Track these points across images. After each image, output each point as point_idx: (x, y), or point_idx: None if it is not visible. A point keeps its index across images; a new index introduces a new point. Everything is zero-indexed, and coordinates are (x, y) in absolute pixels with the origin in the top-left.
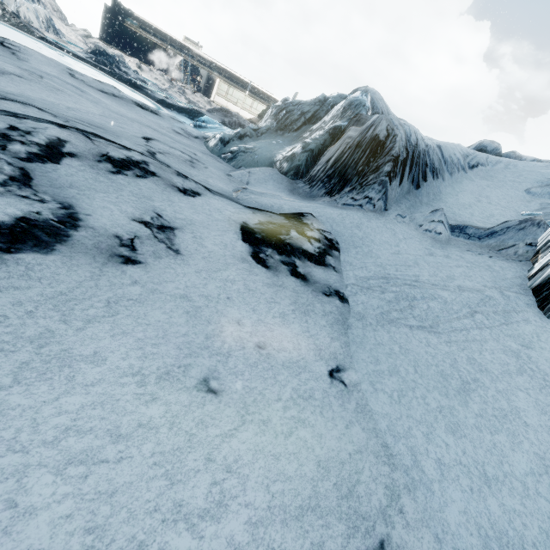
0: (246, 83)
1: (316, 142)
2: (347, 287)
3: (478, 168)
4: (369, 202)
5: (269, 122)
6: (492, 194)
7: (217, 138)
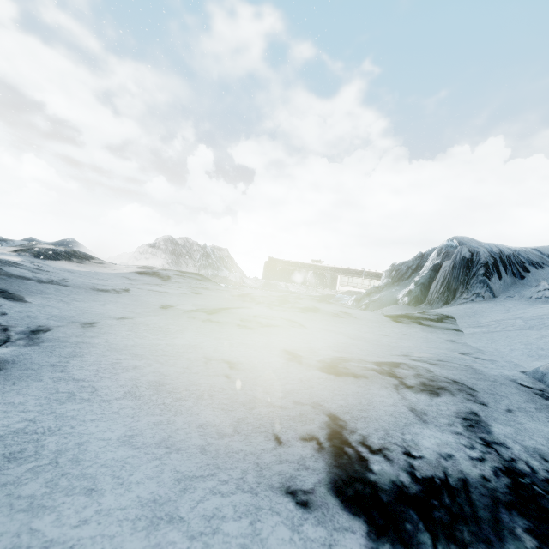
0: (360, 271)
1: (423, 277)
2: (462, 328)
3: None
4: (478, 296)
5: (385, 280)
6: None
7: (352, 300)
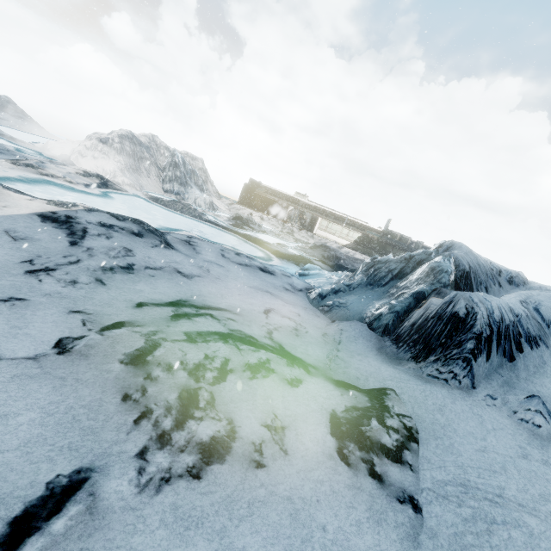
0: (343, 218)
1: (401, 304)
2: (422, 492)
3: None
4: (454, 377)
5: (360, 277)
6: None
7: (317, 293)
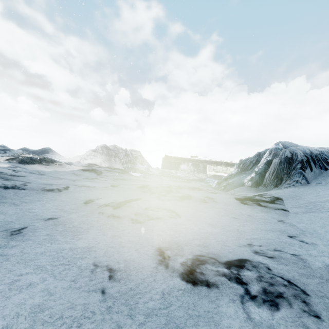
0: (221, 162)
1: (260, 169)
2: (288, 208)
3: None
4: (297, 182)
5: (236, 170)
6: None
7: (215, 183)
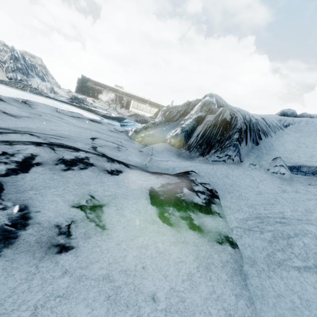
0: (146, 100)
1: (189, 126)
2: (233, 230)
3: (290, 126)
4: (229, 158)
5: (160, 118)
6: (306, 141)
7: (133, 131)
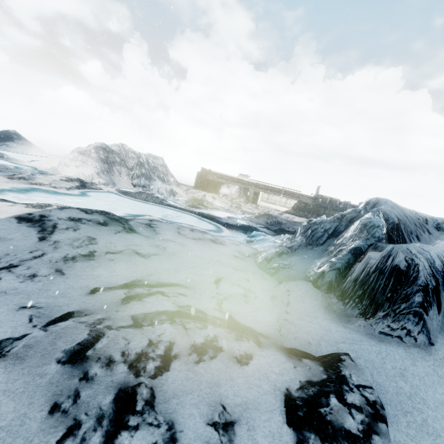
0: (280, 190)
1: (341, 261)
2: None
3: None
4: (409, 334)
5: (299, 239)
6: None
7: (263, 257)
